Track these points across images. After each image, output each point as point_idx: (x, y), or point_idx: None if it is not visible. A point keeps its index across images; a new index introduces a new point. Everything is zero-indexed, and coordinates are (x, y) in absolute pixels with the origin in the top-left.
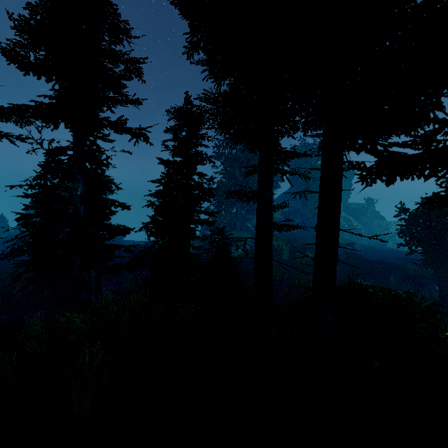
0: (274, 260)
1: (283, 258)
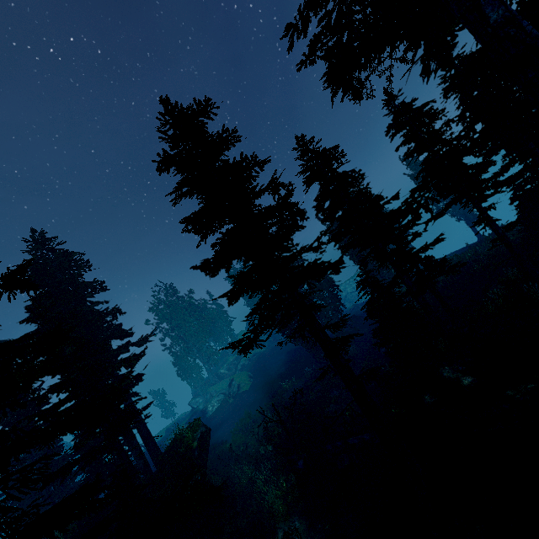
0: (151, 437)
1: (245, 390)
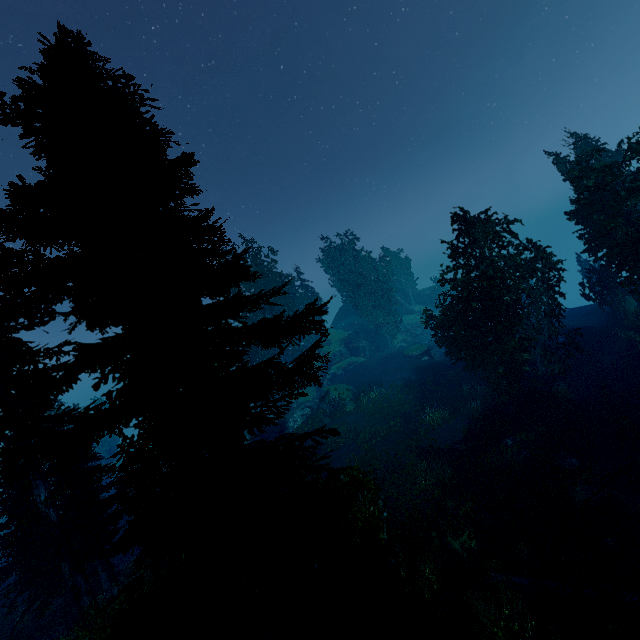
0: None
1: (348, 410)
